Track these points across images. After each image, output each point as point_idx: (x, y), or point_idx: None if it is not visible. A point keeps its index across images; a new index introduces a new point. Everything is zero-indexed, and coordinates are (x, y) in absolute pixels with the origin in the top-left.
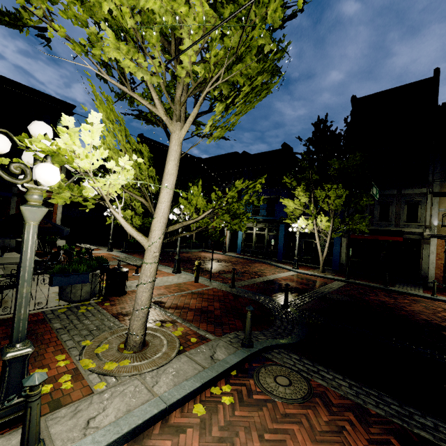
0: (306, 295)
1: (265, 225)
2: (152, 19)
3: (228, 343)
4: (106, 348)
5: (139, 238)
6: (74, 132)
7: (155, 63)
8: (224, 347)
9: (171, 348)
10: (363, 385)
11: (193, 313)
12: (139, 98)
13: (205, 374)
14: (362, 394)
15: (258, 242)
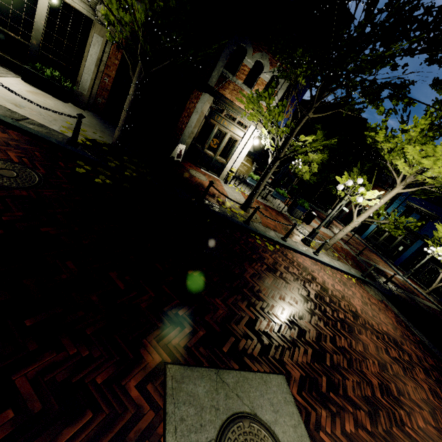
0: (401, 290)
1: (404, 232)
2: (422, 164)
3: (355, 271)
4: (315, 243)
5: (355, 217)
6: (374, 193)
7: (411, 171)
8: (354, 270)
9: (335, 257)
10: (403, 316)
11: (339, 253)
12: (394, 173)
13: (348, 271)
14: (401, 316)
15: (387, 240)
